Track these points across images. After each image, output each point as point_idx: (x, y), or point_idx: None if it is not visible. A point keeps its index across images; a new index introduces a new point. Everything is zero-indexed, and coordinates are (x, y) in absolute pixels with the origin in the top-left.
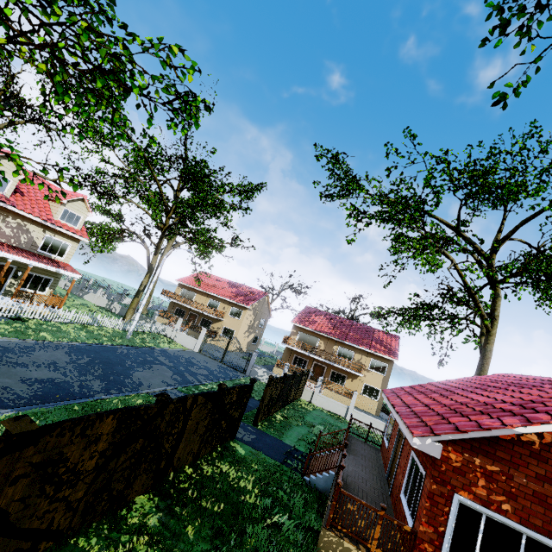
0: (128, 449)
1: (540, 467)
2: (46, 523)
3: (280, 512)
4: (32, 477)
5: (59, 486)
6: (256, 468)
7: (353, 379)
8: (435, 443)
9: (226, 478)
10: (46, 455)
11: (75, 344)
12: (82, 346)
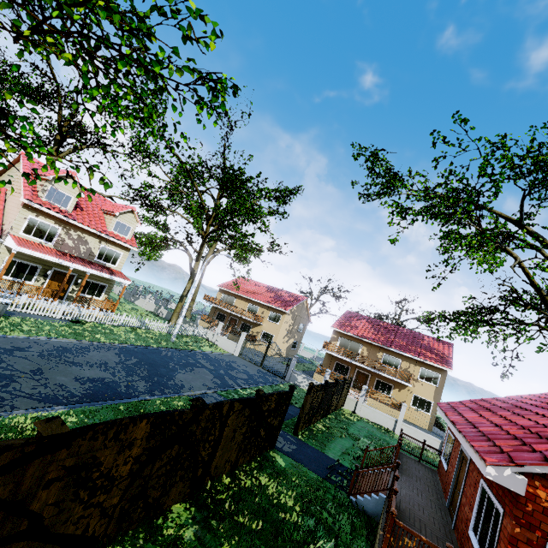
0: (164, 456)
1: None
2: (81, 528)
3: (324, 537)
4: (65, 481)
5: (93, 491)
6: (297, 483)
7: (400, 389)
8: (516, 476)
9: (265, 491)
10: (79, 459)
11: (125, 346)
12: (131, 347)
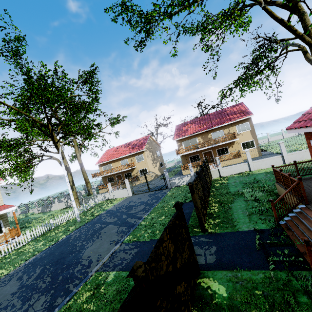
0: None
1: None
2: None
3: None
4: None
5: None
6: None
7: (232, 145)
8: None
9: None
10: None
11: (32, 259)
12: (38, 257)
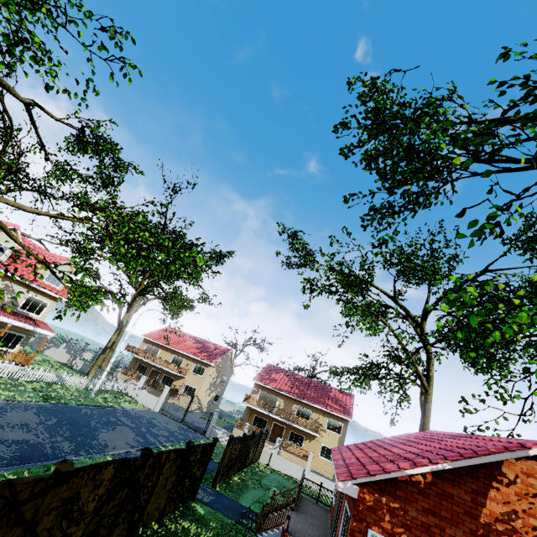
0: (116, 497)
1: (425, 501)
2: None
3: None
4: (59, 510)
5: (70, 523)
6: (214, 526)
7: (311, 439)
8: (353, 486)
9: (187, 534)
10: (71, 493)
11: (42, 404)
12: (48, 406)
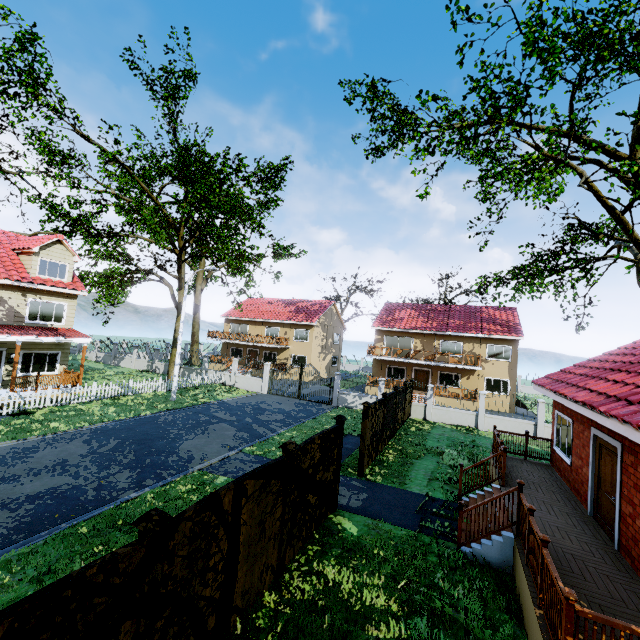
0: None
1: None
2: None
3: None
4: None
5: None
6: (382, 556)
7: (469, 376)
8: None
9: (337, 594)
10: None
11: (100, 426)
12: (110, 426)
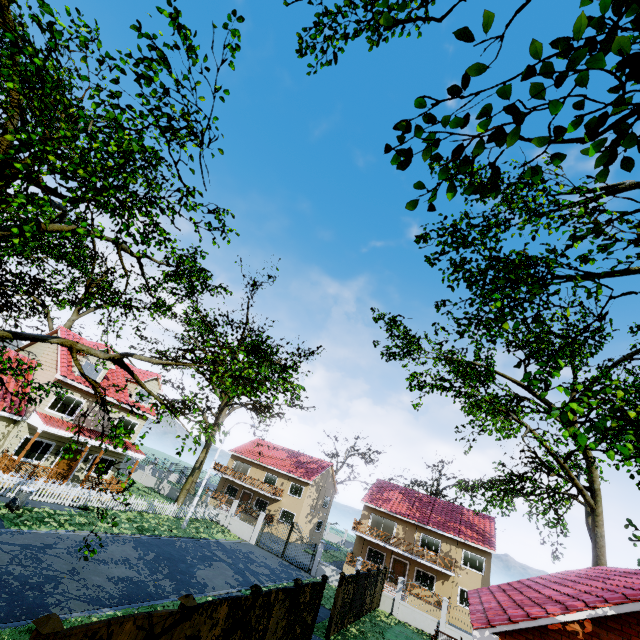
0: (231, 639)
1: None
2: None
3: None
4: None
5: None
6: None
7: (444, 580)
8: (492, 635)
9: None
10: (193, 630)
11: (138, 537)
12: (144, 539)
